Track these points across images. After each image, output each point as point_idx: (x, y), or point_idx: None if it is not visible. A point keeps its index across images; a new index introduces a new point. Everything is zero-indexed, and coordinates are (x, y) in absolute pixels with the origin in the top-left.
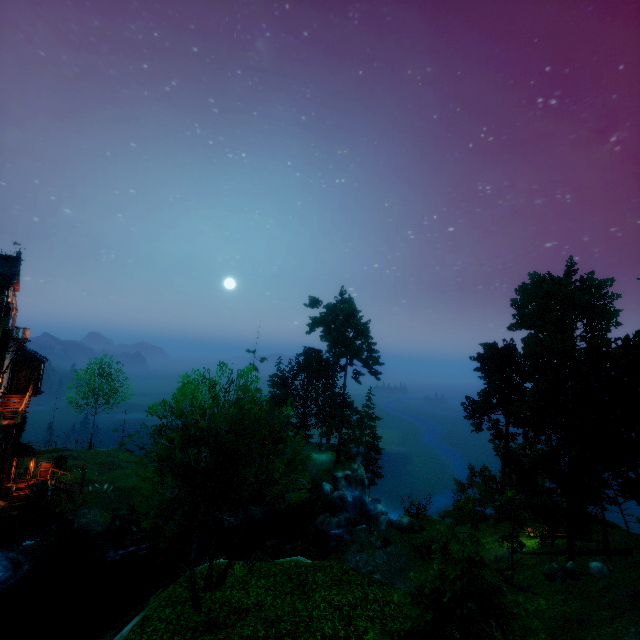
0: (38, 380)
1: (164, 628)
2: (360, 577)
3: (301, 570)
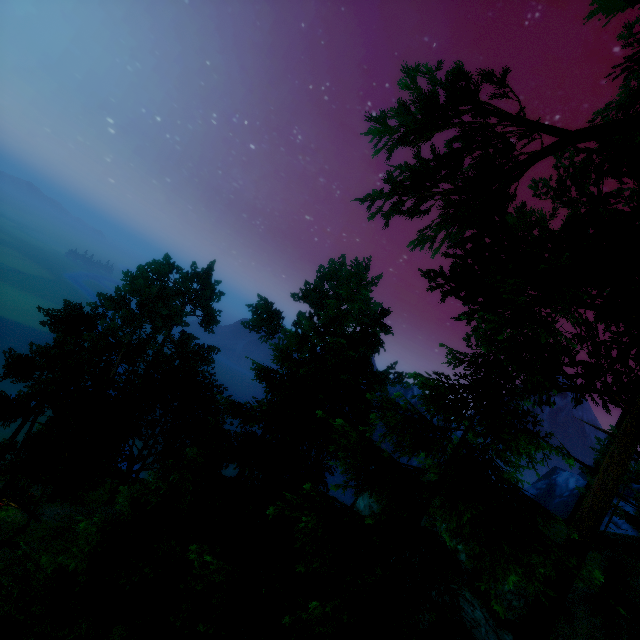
0: None
1: None
2: None
3: None
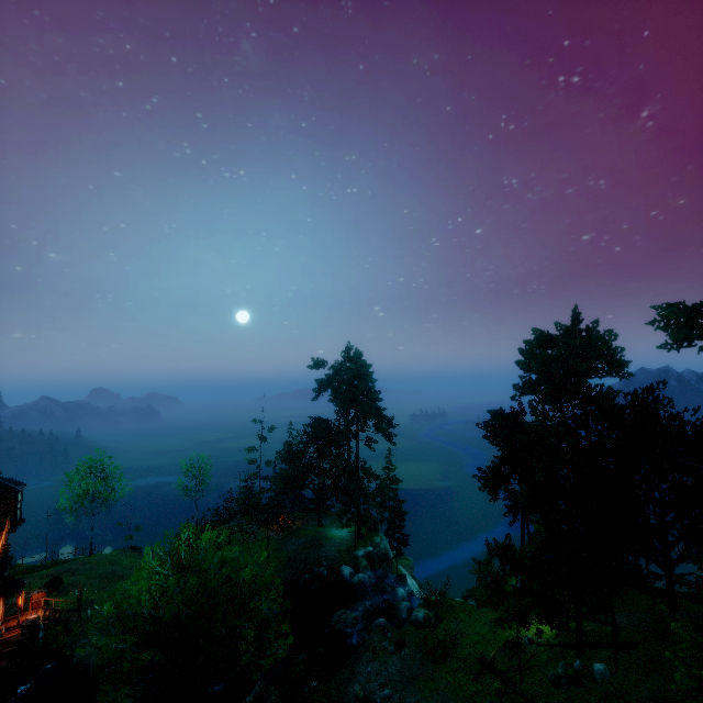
0: (16, 512)
1: None
2: None
3: None
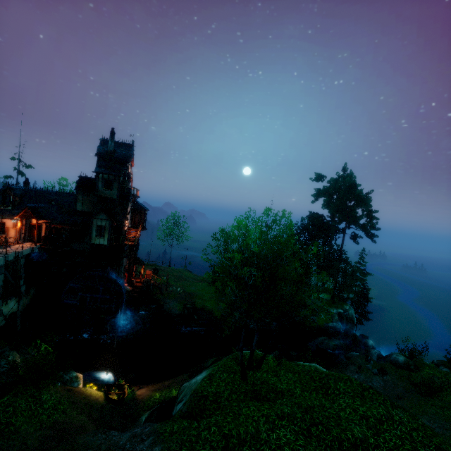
0: (144, 221)
1: (224, 386)
2: (381, 398)
3: (322, 375)
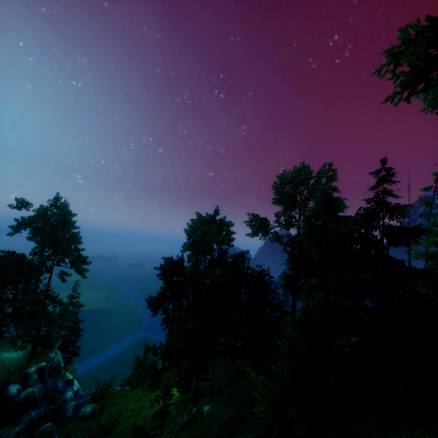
0: None
1: None
2: None
3: None
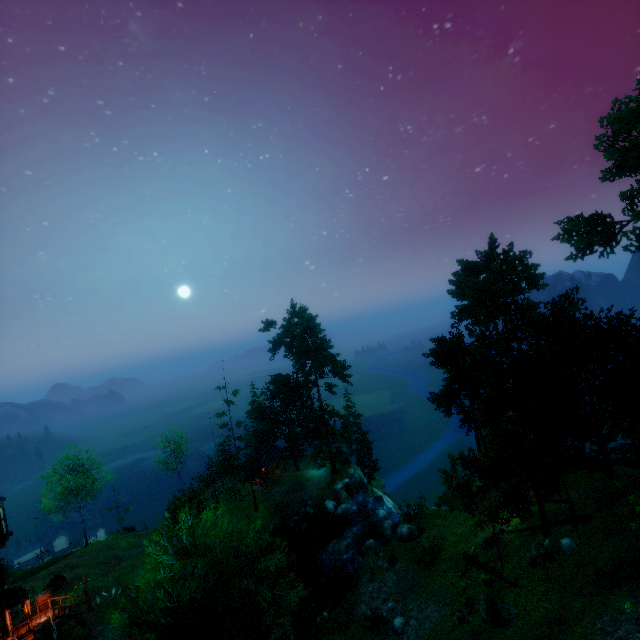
0: (1, 527)
1: None
2: None
3: None
